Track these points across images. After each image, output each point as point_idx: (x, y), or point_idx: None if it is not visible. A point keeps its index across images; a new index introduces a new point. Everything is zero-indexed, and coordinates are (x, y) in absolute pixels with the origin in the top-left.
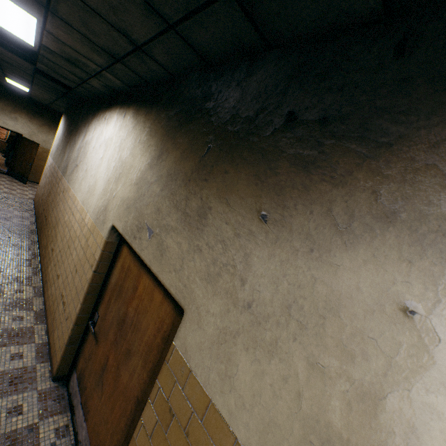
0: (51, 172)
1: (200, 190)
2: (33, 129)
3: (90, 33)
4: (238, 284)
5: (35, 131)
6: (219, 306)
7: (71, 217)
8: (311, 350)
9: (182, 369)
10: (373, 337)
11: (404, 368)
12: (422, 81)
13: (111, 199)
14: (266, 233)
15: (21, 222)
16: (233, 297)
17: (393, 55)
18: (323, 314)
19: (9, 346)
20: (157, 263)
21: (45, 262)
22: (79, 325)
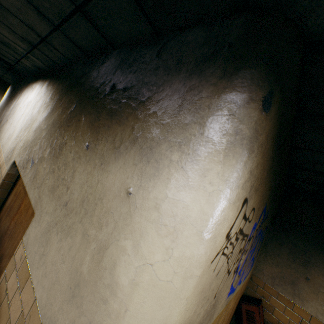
0: None
1: (64, 132)
2: None
3: (11, 25)
4: (65, 191)
5: None
6: (52, 208)
7: None
8: (86, 227)
9: (22, 257)
10: (113, 212)
11: (120, 227)
12: (162, 69)
13: (19, 142)
14: (86, 156)
15: None
16: (60, 200)
17: (156, 56)
18: (97, 202)
19: None
20: (30, 184)
21: None
22: None
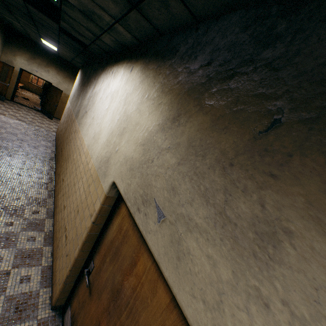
0: (68, 114)
1: (258, 189)
2: (59, 80)
3: None
4: None
5: (61, 81)
6: None
7: (78, 156)
8: None
9: None
10: None
11: None
12: None
13: (114, 153)
14: None
15: (45, 150)
16: None
17: None
18: None
19: (20, 268)
20: (170, 266)
21: (57, 188)
22: (76, 267)
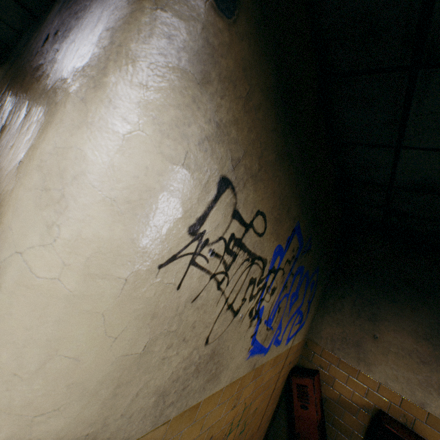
0: None
1: None
2: None
3: None
4: None
5: None
6: None
7: None
8: None
9: None
10: None
11: None
12: None
13: None
14: None
15: None
16: None
17: None
18: None
19: None
20: None
21: None
22: None
